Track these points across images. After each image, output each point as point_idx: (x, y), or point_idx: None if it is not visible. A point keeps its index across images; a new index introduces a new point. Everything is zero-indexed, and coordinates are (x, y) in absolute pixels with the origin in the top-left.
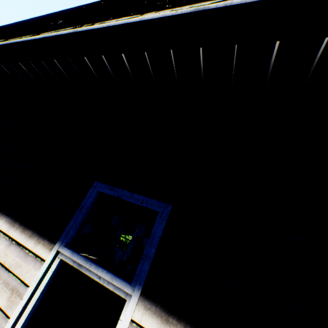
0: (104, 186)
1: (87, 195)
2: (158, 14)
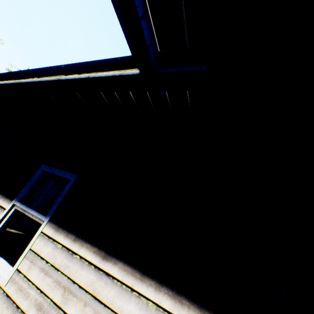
0: (47, 167)
1: (36, 172)
2: (47, 78)
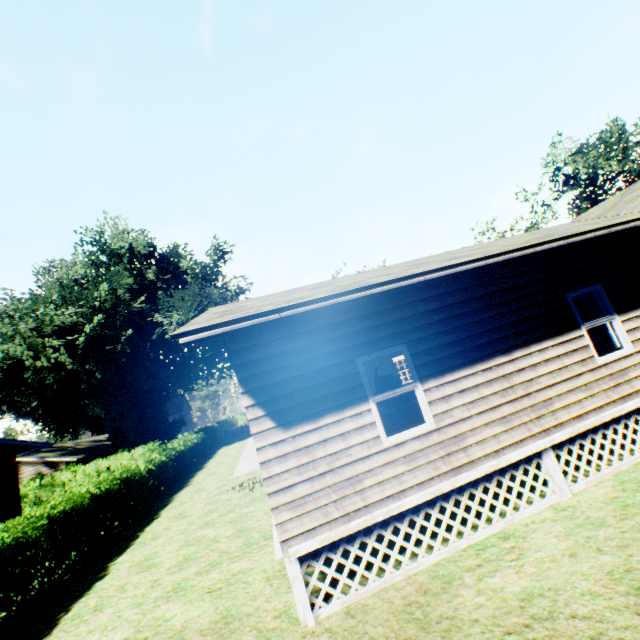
0: (572, 294)
1: (569, 302)
2: (636, 222)
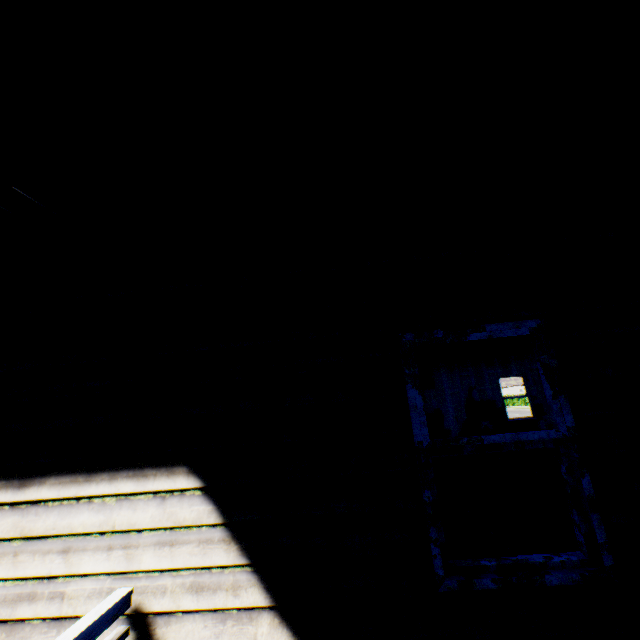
0: None
1: None
2: None
